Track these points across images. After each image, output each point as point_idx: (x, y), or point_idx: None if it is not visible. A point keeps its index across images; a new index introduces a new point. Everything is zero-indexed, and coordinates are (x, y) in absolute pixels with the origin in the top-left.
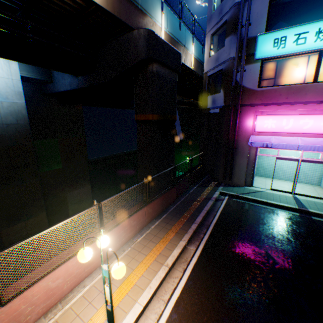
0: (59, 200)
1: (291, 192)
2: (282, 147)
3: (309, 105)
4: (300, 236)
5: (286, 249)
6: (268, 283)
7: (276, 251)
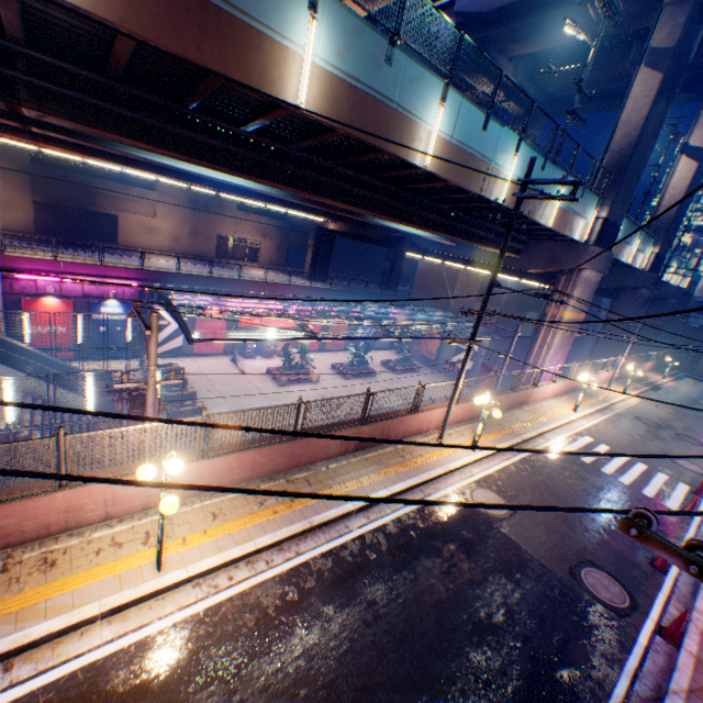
0: None
1: None
2: None
3: None
4: None
5: None
6: None
7: None
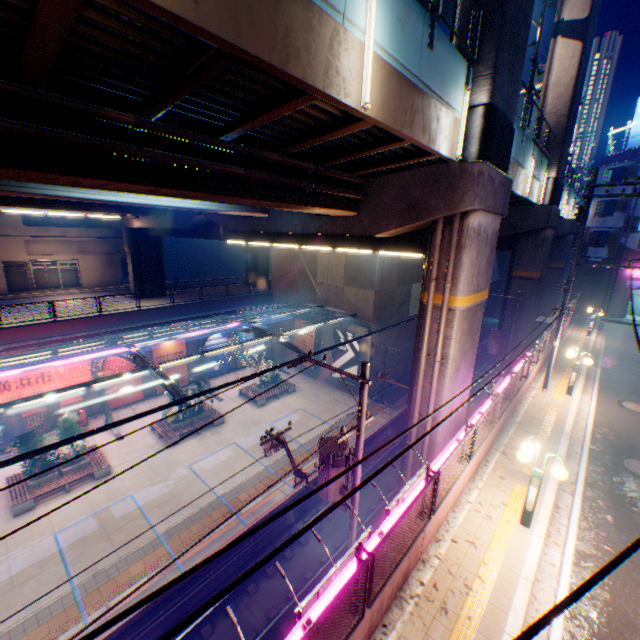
0: None
1: None
2: None
3: None
4: None
5: None
6: None
7: None
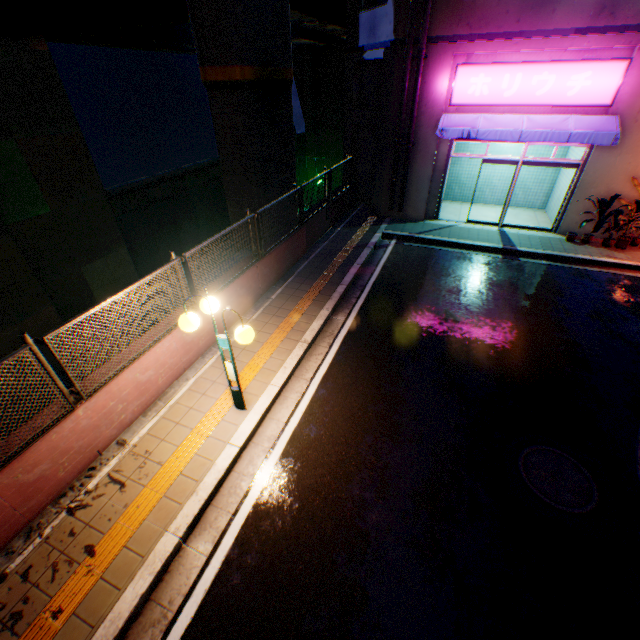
0: (69, 282)
1: (498, 223)
2: (495, 138)
3: (555, 41)
4: (496, 287)
5: (474, 303)
6: (443, 344)
7: (460, 308)
